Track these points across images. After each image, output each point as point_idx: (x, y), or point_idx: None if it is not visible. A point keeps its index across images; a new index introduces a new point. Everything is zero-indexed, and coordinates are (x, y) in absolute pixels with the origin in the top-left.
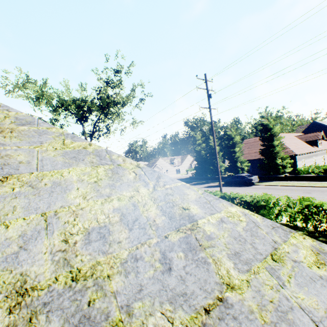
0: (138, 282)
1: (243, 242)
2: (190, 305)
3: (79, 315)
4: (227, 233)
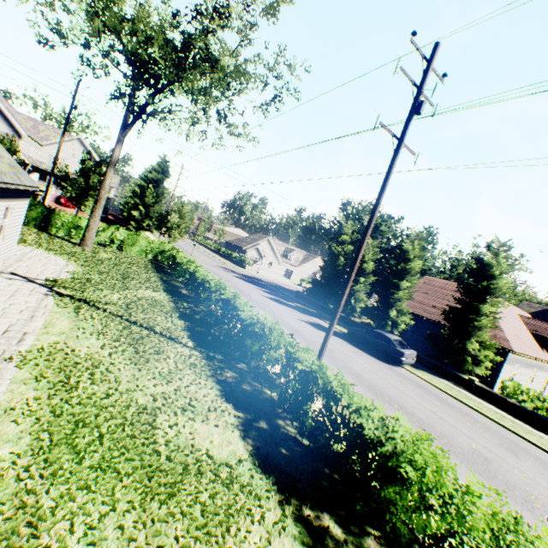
0: None
1: None
2: None
3: None
4: None
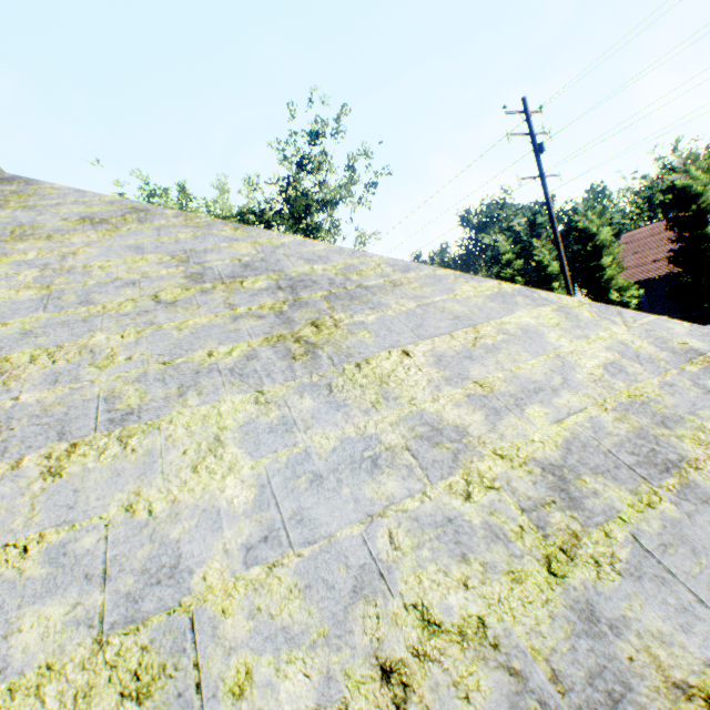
0: (686, 400)
1: None
2: None
3: (657, 416)
4: None
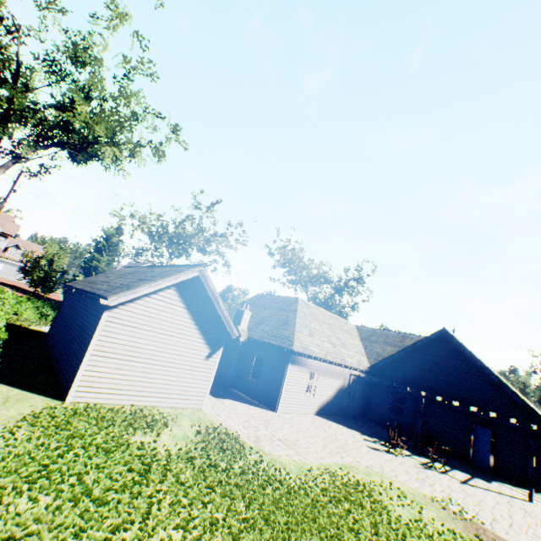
0: None
1: None
2: None
3: None
4: None
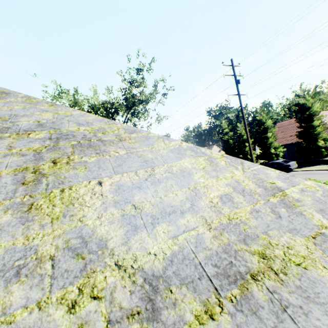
0: (264, 222)
1: (324, 204)
2: (301, 234)
3: (242, 234)
4: (309, 198)
